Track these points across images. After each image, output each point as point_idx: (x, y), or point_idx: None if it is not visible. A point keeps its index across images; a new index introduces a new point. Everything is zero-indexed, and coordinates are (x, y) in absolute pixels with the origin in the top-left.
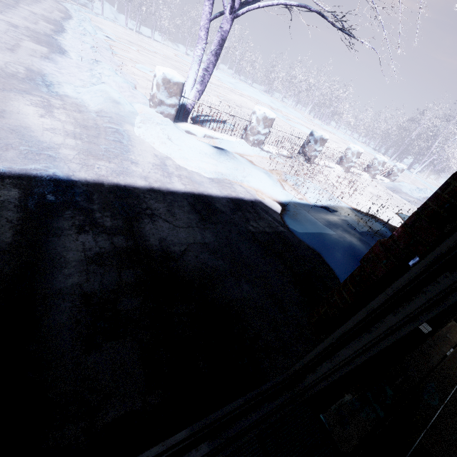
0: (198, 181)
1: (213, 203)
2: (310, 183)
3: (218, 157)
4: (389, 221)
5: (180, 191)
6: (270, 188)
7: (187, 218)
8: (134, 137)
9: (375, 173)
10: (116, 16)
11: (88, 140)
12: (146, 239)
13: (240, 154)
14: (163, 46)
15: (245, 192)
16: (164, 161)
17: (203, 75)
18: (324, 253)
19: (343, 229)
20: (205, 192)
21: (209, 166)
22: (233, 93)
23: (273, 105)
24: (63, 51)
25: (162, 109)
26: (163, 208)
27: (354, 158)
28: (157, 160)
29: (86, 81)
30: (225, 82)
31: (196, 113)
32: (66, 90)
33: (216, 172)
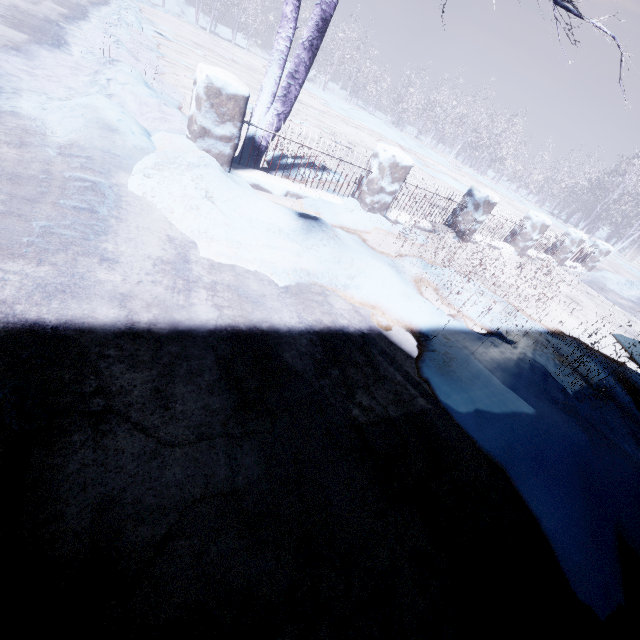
0: (255, 293)
1: (278, 352)
2: (468, 284)
3: (304, 238)
4: (603, 351)
5: (204, 326)
6: (399, 299)
7: (202, 410)
8: (131, 199)
9: (565, 257)
10: (183, 9)
11: (6, 208)
12: (53, 513)
13: (348, 228)
14: (247, 54)
15: (352, 312)
16: (186, 252)
17: (288, 85)
18: (514, 467)
19: (542, 393)
20: (264, 322)
21: (283, 259)
22: (346, 124)
23: (405, 143)
24: (61, 43)
25: (207, 145)
26: (145, 384)
27: (536, 233)
28: (170, 249)
29: (78, 90)
30: (334, 107)
31: (279, 152)
32: (23, 103)
33: (297, 270)
